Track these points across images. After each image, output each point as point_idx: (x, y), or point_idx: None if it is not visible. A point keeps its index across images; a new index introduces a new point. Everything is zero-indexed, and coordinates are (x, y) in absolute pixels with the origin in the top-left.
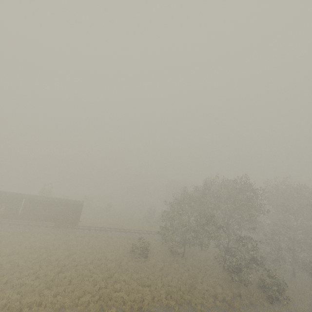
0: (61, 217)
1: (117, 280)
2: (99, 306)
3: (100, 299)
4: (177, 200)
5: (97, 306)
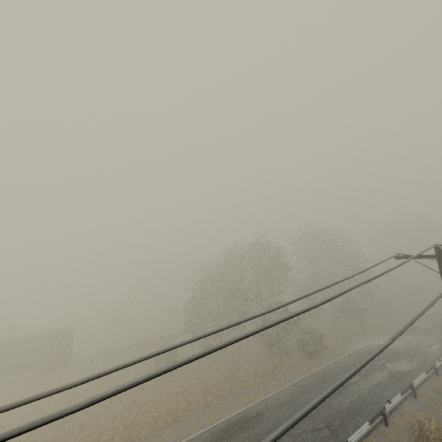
0: (43, 358)
1: (143, 402)
2: (126, 435)
3: (126, 429)
4: (198, 284)
5: (124, 436)
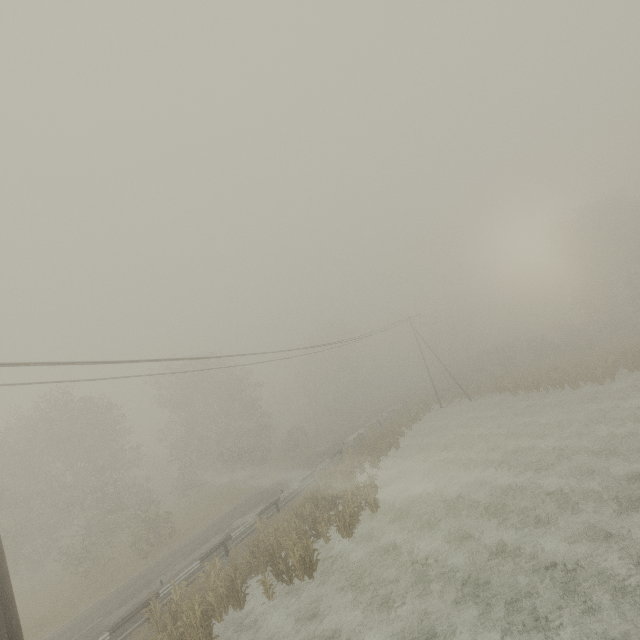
0: None
1: None
2: None
3: None
4: None
5: None
